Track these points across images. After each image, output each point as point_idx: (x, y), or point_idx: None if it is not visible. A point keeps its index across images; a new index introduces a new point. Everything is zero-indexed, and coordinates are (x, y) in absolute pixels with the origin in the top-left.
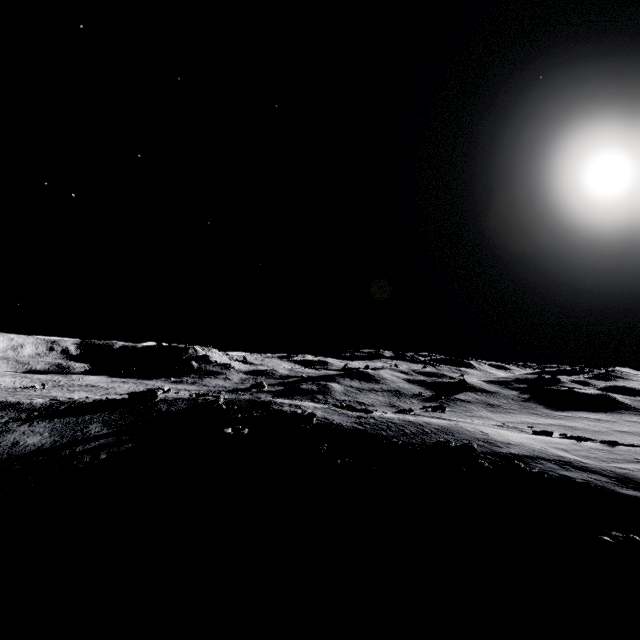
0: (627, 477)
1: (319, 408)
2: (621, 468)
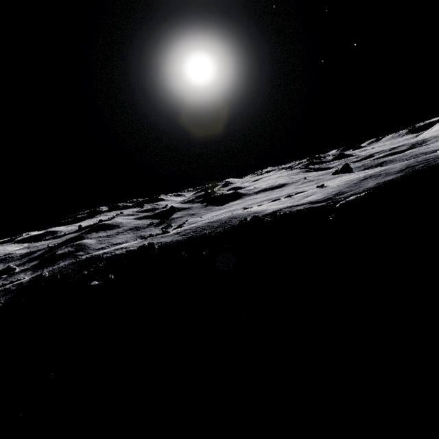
0: (311, 202)
1: (140, 242)
2: (306, 200)
